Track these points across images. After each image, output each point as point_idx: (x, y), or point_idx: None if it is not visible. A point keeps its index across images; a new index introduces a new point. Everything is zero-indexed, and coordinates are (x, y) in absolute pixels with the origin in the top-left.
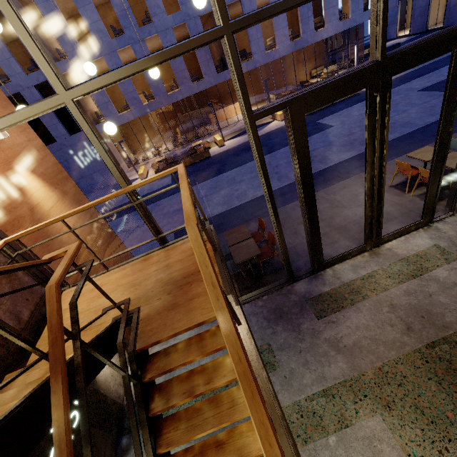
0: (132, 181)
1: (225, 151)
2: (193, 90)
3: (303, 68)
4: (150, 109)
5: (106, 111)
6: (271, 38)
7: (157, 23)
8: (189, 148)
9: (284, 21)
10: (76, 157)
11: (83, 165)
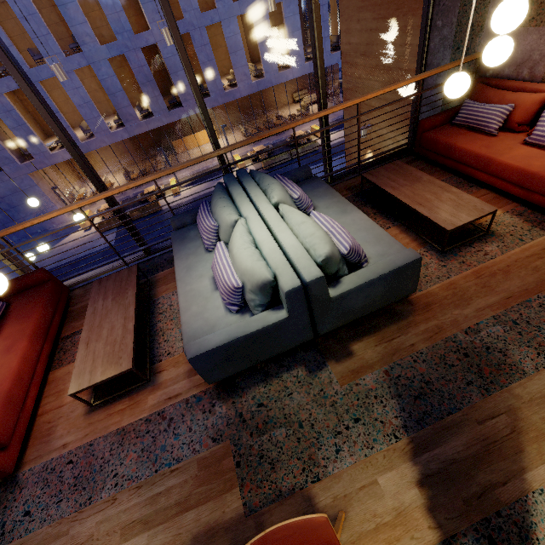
0: (74, 229)
1: (177, 205)
2: (141, 128)
3: (284, 90)
4: (90, 148)
5: (34, 148)
6: (233, 73)
7: (88, 53)
8: (141, 194)
9: (243, 59)
10: (1, 199)
11: (11, 208)
